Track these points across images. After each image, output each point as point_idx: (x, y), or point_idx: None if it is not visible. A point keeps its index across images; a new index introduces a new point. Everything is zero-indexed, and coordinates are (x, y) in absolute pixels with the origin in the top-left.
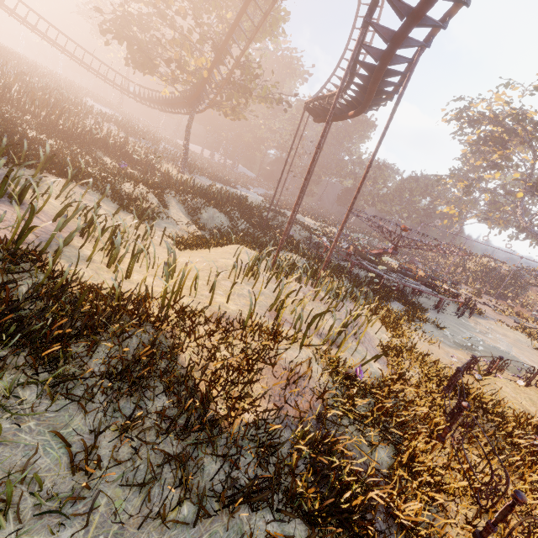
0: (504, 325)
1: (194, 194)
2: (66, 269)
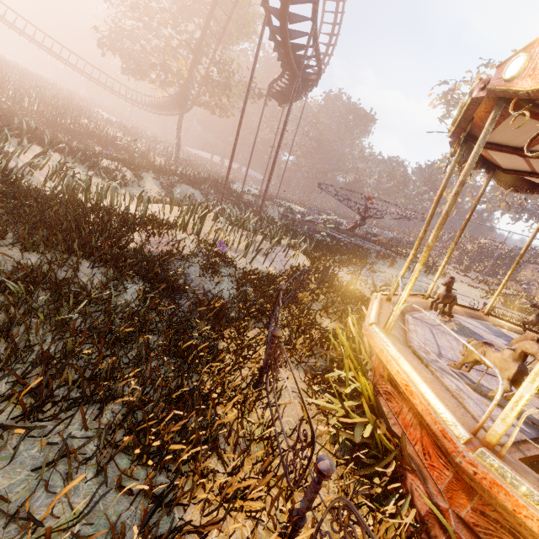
0: (465, 284)
1: (171, 173)
2: (14, 169)
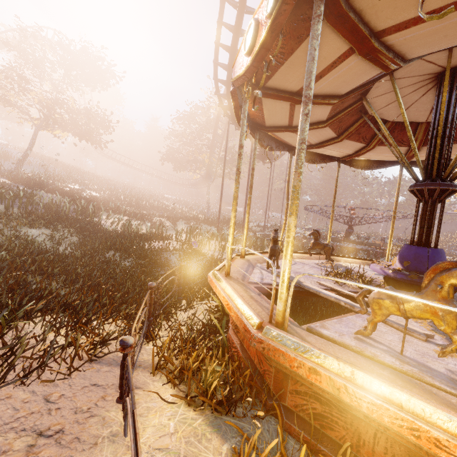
0: None
1: (197, 220)
2: (99, 222)
